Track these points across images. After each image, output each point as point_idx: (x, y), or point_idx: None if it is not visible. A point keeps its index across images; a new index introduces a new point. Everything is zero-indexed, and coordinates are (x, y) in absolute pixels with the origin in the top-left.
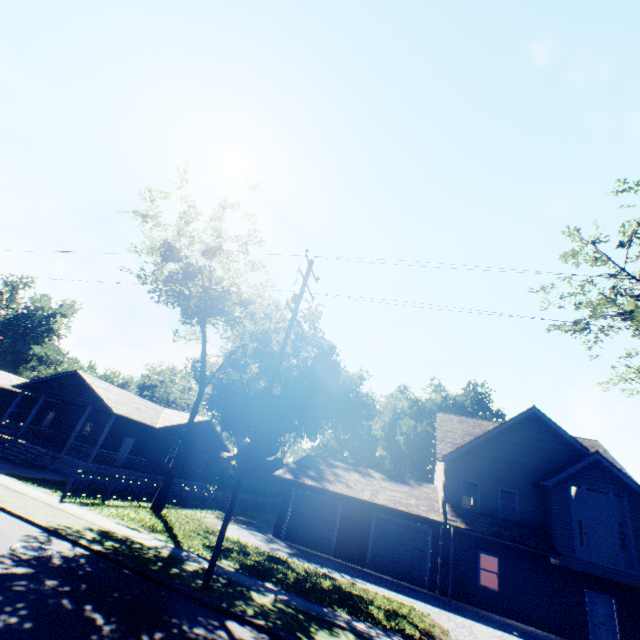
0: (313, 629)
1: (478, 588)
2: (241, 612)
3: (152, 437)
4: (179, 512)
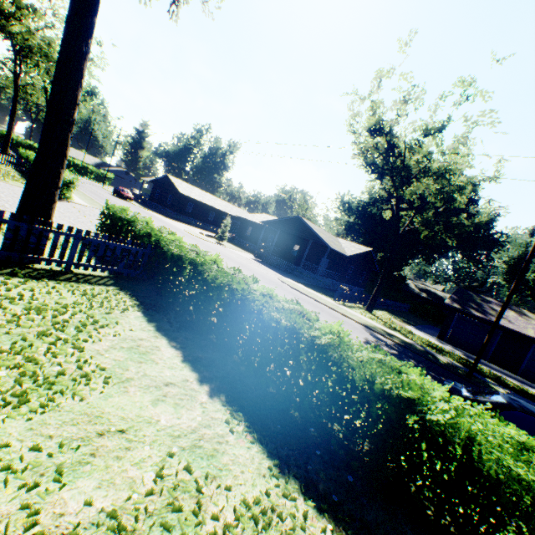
0: None
1: None
2: None
3: (341, 261)
4: (376, 313)
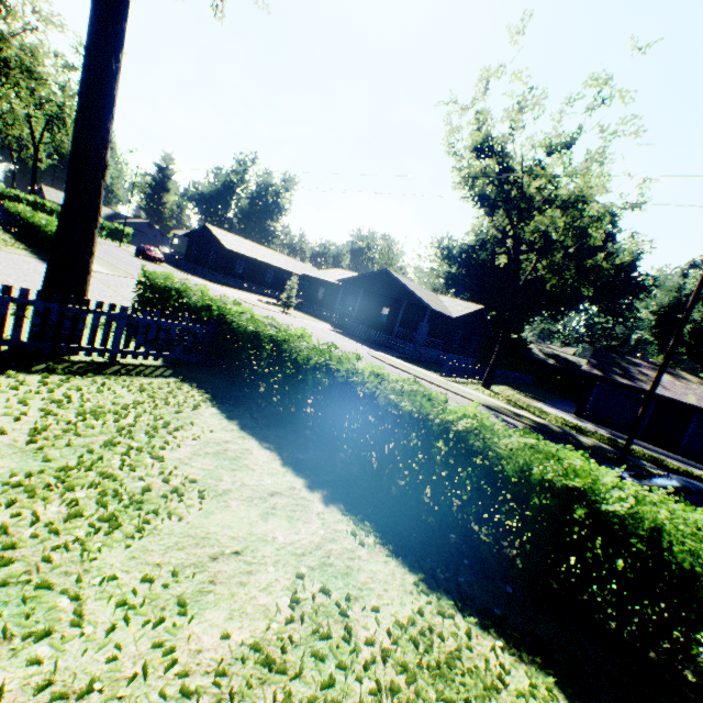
0: None
1: None
2: None
3: (444, 324)
4: (495, 389)
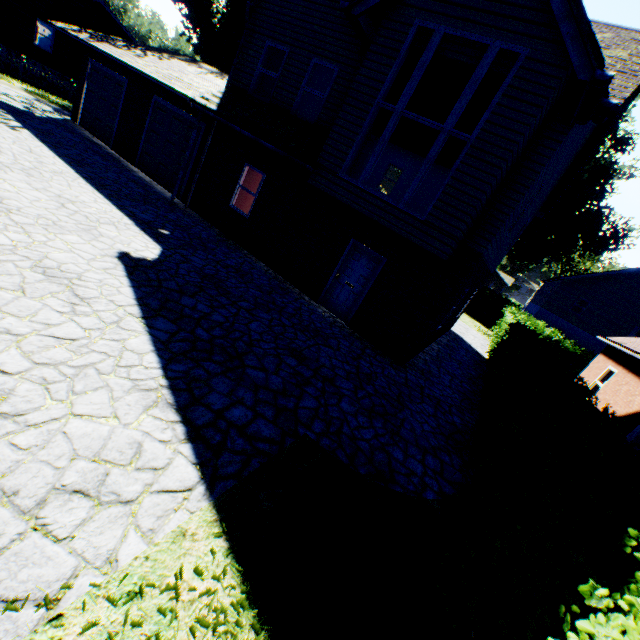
0: None
1: (228, 210)
2: None
3: None
4: None
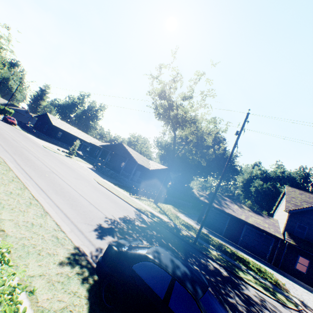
0: (237, 270)
1: (294, 269)
2: (211, 257)
3: (147, 172)
4: (161, 205)
